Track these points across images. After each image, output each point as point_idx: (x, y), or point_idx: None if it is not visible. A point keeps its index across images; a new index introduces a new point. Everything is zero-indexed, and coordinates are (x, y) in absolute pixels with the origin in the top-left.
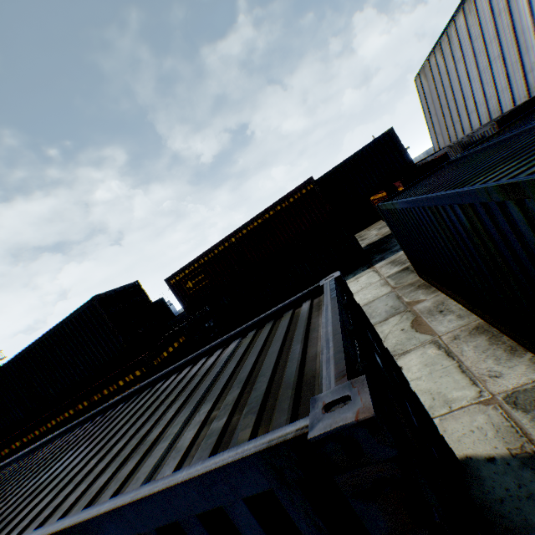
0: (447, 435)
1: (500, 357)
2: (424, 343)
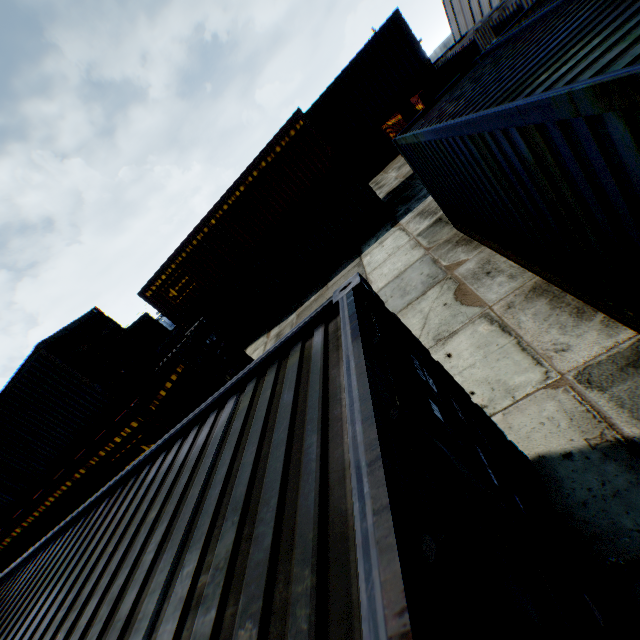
0: (514, 433)
1: (566, 324)
2: (473, 318)
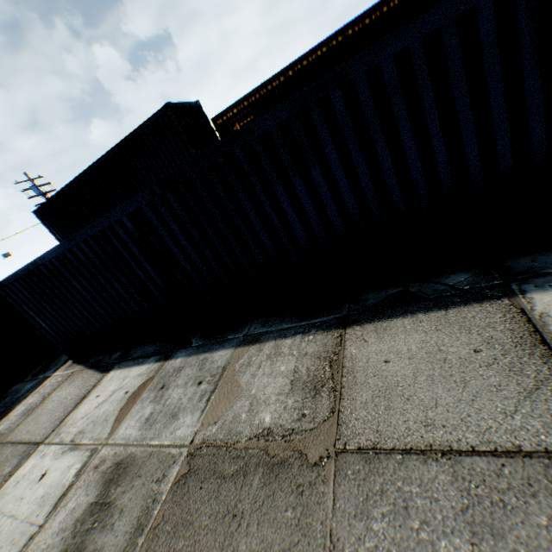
0: None
1: None
2: None
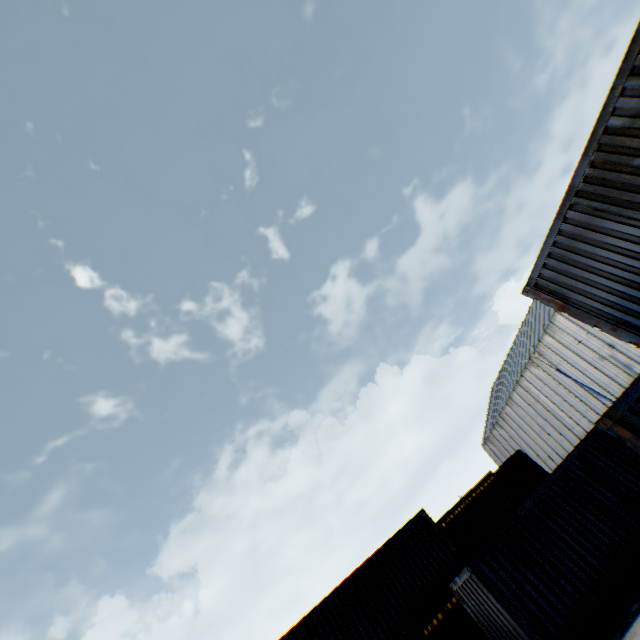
0: None
1: None
2: None
